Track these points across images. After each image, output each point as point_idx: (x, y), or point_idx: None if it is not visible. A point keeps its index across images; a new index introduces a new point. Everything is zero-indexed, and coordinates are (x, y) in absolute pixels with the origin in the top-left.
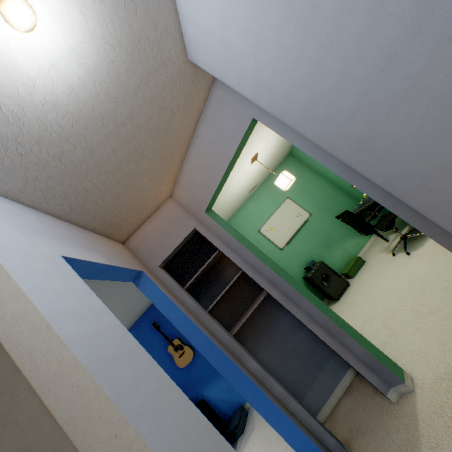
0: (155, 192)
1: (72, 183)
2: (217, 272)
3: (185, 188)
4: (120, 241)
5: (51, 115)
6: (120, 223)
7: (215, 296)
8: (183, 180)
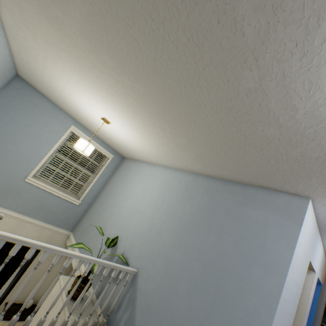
0: None
1: None
2: None
3: None
4: None
5: None
6: None
7: None
8: None
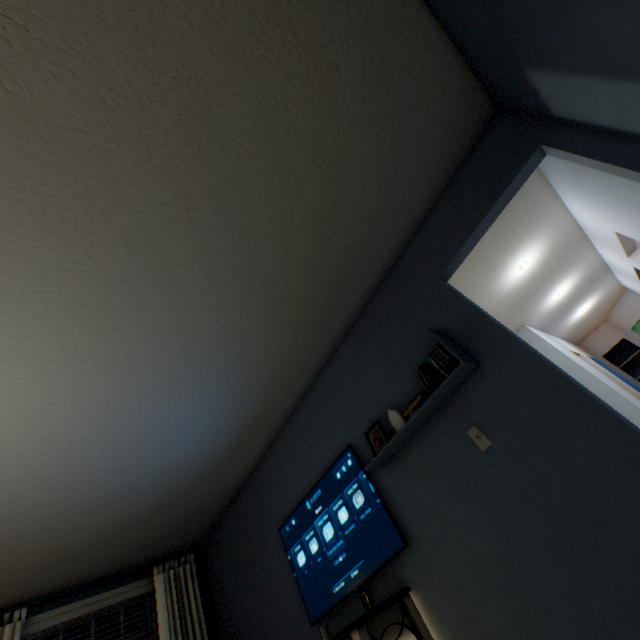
0: (596, 323)
1: (574, 331)
2: (639, 360)
3: (614, 318)
4: (576, 345)
5: (578, 320)
6: (579, 338)
7: (639, 374)
8: (613, 314)
